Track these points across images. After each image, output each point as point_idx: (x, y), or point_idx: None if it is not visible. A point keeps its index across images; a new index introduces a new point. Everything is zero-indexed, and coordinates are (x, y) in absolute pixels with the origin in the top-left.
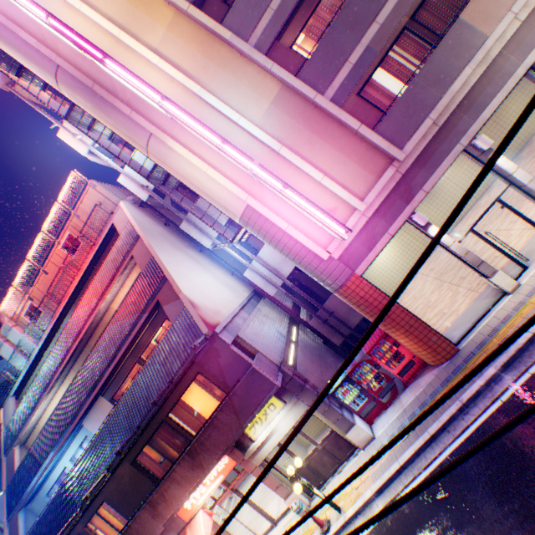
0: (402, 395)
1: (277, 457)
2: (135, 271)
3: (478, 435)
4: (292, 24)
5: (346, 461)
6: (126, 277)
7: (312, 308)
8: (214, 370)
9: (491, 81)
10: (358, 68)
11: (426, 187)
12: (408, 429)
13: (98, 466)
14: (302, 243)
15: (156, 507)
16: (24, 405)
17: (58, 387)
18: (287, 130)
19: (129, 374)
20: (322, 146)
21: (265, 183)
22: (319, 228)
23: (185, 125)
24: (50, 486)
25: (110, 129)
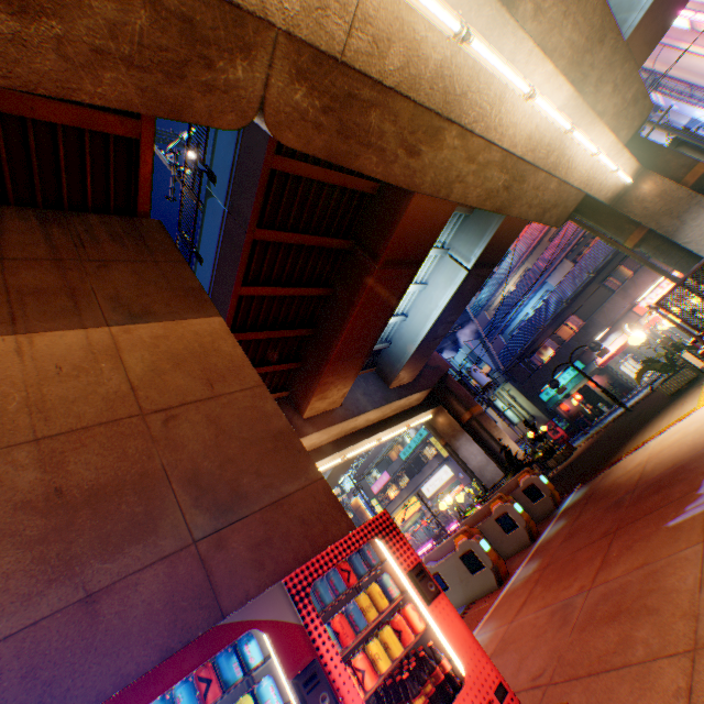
0: None
1: None
2: None
3: None
4: None
5: None
6: None
7: None
8: None
9: None
10: None
11: None
12: None
13: (580, 277)
14: None
15: (625, 292)
16: (488, 288)
17: (512, 276)
18: None
19: (588, 243)
20: None
21: None
22: None
23: None
24: (512, 328)
25: None
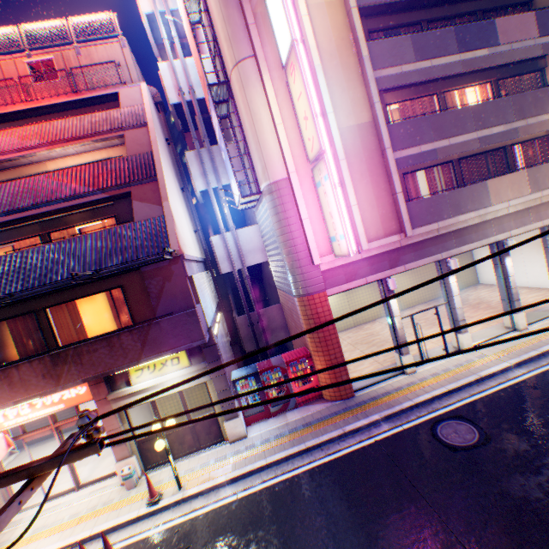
0: (289, 413)
1: (455, 272)
2: (106, 151)
3: (348, 457)
4: (398, 92)
5: (206, 448)
6: (92, 150)
7: (237, 310)
8: (153, 290)
9: (477, 232)
10: (422, 156)
11: (407, 266)
12: (515, 310)
13: None
14: (305, 240)
15: None
16: None
17: None
18: (354, 153)
19: (16, 241)
20: (367, 184)
21: (327, 170)
22: (325, 239)
23: (302, 76)
24: None
25: (209, 18)
